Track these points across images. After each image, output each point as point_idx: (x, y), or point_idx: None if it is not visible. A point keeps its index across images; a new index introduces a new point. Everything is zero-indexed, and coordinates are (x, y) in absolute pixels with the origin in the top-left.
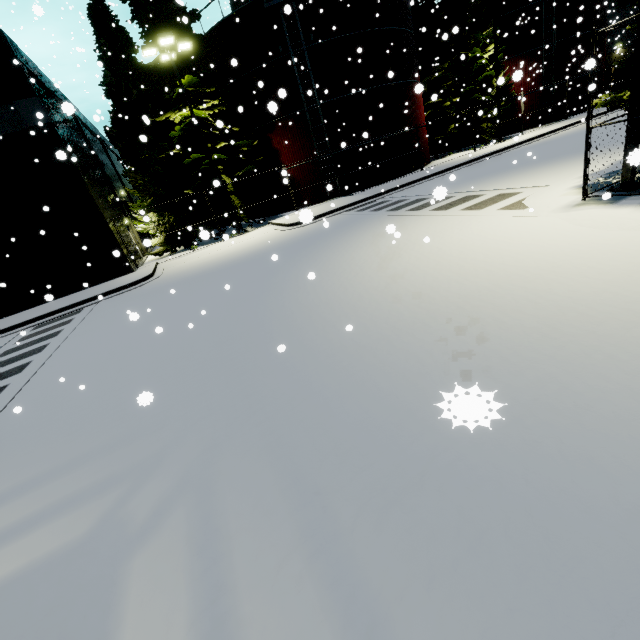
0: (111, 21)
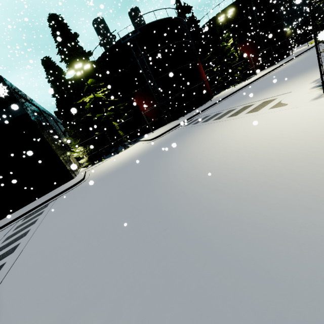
0: (52, 64)
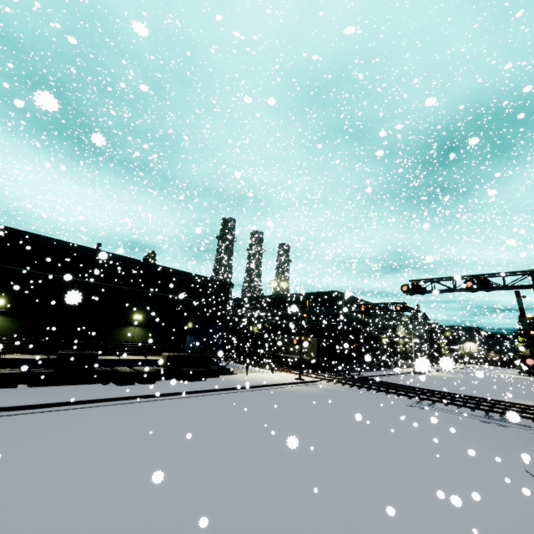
0: None
